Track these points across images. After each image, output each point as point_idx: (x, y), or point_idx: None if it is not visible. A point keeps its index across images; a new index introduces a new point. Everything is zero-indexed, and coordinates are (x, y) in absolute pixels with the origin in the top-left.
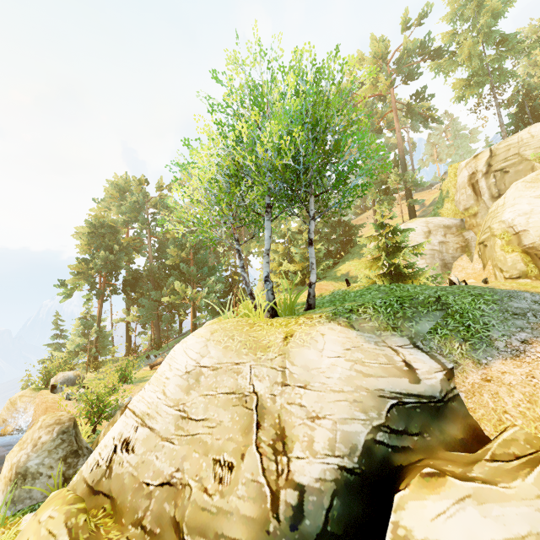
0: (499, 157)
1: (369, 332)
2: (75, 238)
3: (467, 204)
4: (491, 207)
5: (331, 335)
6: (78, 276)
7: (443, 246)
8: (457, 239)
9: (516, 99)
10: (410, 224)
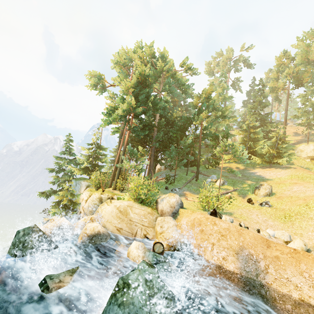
0: None
1: None
2: (91, 78)
3: None
4: None
5: None
6: (125, 110)
7: None
8: None
9: None
10: None
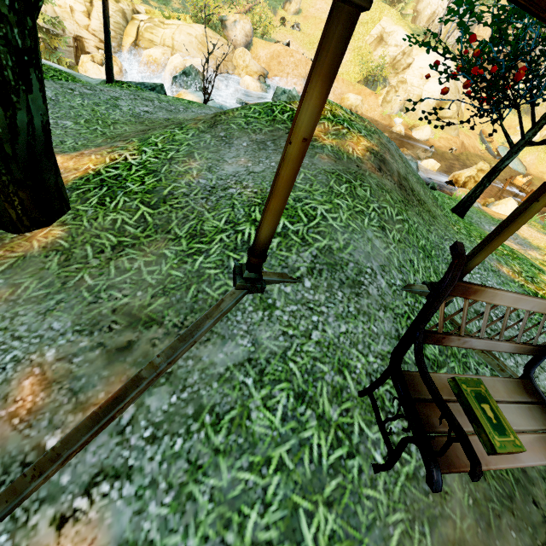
0: None
1: None
2: None
3: None
4: None
5: None
6: None
7: None
8: None
9: None
10: None
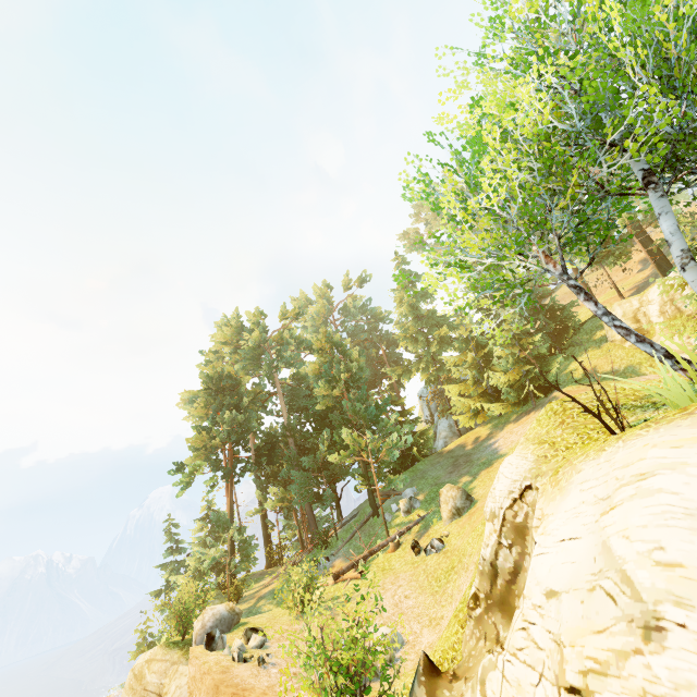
0: None
1: None
2: (182, 407)
3: None
4: None
5: None
6: (199, 452)
7: None
8: None
9: None
10: None
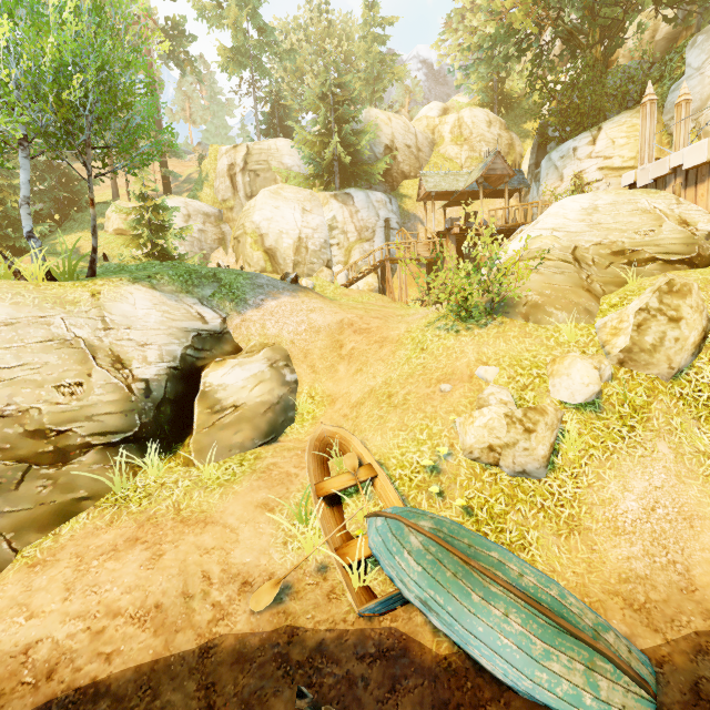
0: (254, 157)
1: (170, 293)
2: None
3: (226, 196)
4: (246, 206)
5: (139, 294)
6: None
7: (203, 235)
8: (216, 230)
9: (270, 98)
10: (168, 201)
